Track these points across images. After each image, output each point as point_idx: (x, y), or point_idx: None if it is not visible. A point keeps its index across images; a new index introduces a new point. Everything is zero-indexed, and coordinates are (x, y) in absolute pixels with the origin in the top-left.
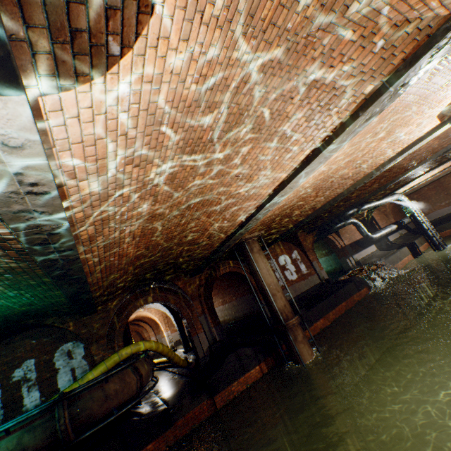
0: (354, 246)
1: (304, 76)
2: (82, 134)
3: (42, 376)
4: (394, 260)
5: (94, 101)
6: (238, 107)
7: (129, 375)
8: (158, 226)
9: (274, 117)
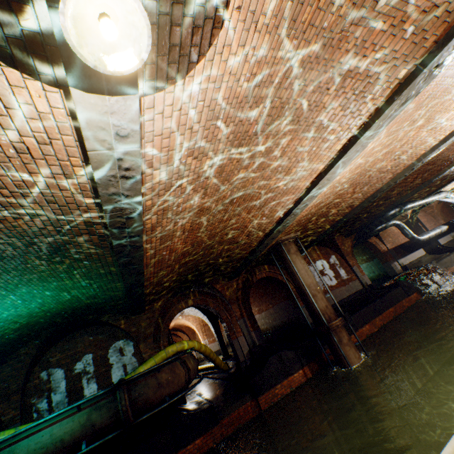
0: (398, 251)
1: (338, 68)
2: (163, 128)
3: (99, 370)
4: (448, 263)
5: (174, 99)
6: (280, 101)
7: (178, 367)
8: (204, 221)
9: (311, 108)
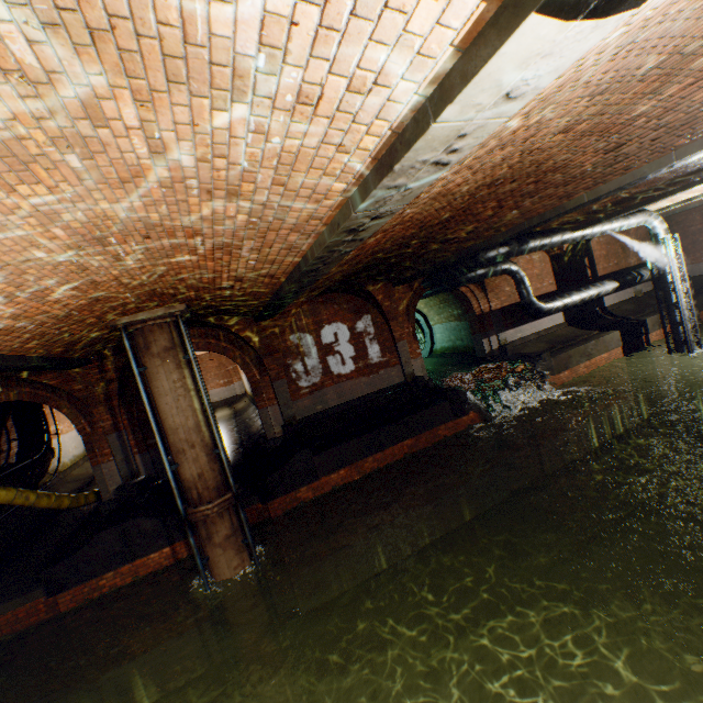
0: (512, 314)
1: None
2: None
3: None
4: (575, 359)
5: None
6: None
7: None
8: None
9: None
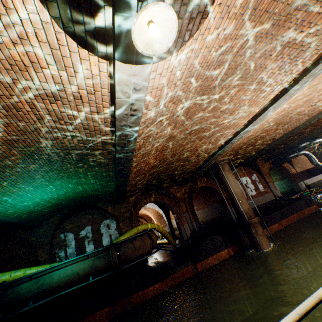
0: (305, 174)
1: (281, 40)
2: (159, 83)
3: (94, 236)
4: None
5: (169, 65)
6: (235, 64)
7: (146, 239)
8: (170, 145)
9: (256, 69)
